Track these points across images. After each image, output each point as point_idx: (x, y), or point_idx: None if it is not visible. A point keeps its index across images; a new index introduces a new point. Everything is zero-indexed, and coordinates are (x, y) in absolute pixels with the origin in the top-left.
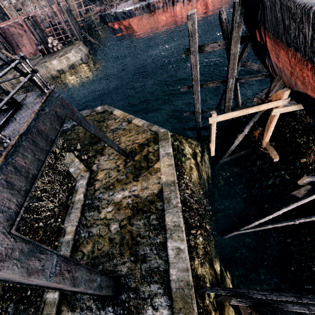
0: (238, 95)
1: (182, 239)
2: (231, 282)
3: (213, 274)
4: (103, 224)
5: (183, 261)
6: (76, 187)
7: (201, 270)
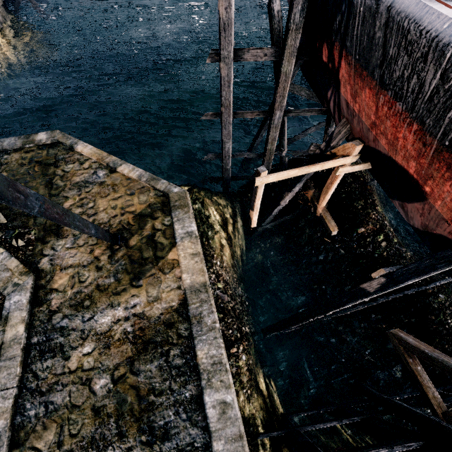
0: (284, 135)
1: (227, 385)
2: (278, 395)
3: (263, 405)
4: (77, 381)
5: (232, 423)
6: (3, 310)
7: (249, 409)
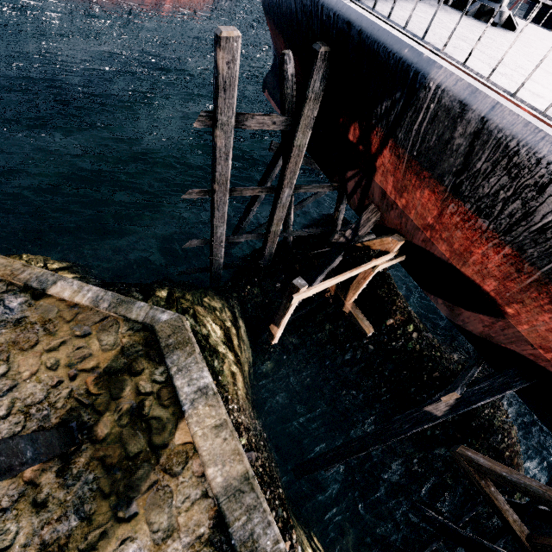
0: (291, 213)
1: None
2: None
3: None
4: None
5: None
6: None
7: None
